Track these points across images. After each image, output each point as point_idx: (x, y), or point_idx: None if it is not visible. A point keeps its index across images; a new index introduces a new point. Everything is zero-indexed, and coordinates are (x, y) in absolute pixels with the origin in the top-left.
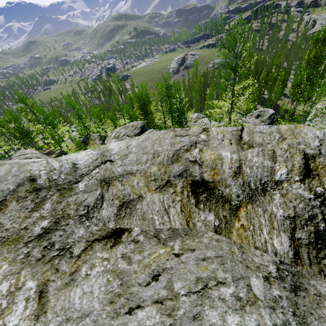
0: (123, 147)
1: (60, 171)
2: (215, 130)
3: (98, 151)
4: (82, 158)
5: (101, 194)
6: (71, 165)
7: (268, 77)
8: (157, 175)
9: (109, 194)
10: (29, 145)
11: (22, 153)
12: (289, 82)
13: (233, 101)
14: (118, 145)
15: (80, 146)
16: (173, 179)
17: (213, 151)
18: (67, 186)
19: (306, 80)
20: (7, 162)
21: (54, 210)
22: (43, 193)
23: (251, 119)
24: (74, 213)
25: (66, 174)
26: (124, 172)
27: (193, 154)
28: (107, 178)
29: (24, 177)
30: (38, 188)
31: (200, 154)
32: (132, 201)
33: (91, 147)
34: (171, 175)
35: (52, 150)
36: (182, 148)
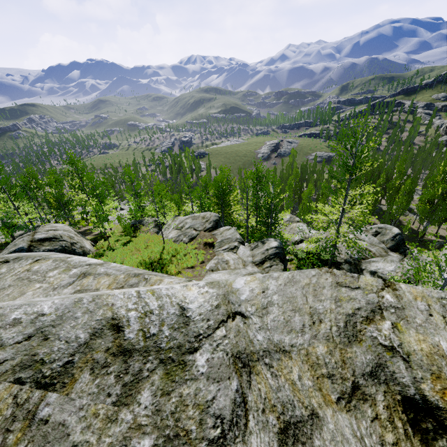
0: (256, 290)
1: (161, 319)
2: (407, 289)
3: (218, 289)
4: (193, 299)
5: (240, 392)
6: (177, 310)
7: (388, 184)
8: (330, 366)
9: (254, 395)
10: (64, 218)
11: (52, 227)
12: (415, 194)
13: (344, 208)
14: (249, 285)
15: (128, 231)
16: (363, 381)
17: (420, 333)
18: (176, 356)
19: (441, 196)
20: (51, 256)
21: (158, 412)
22: (135, 363)
23: (367, 237)
24: (197, 431)
25: (171, 327)
26: (270, 345)
27: (383, 330)
28: (243, 353)
29: (102, 318)
30: (126, 348)
31: (398, 335)
32: (302, 424)
33: (142, 235)
34: (357, 372)
35: (90, 228)
36: (357, 314)
